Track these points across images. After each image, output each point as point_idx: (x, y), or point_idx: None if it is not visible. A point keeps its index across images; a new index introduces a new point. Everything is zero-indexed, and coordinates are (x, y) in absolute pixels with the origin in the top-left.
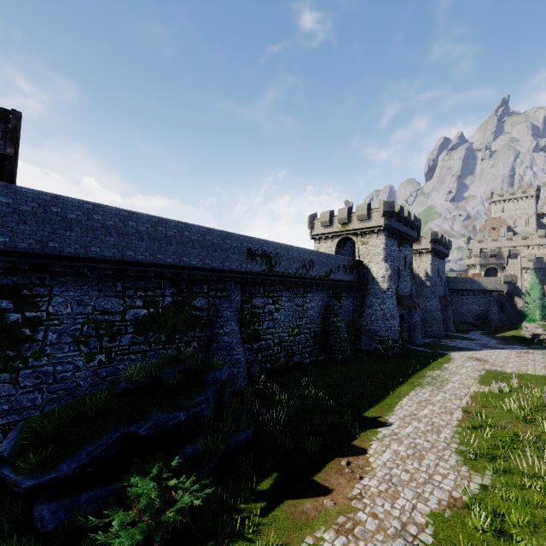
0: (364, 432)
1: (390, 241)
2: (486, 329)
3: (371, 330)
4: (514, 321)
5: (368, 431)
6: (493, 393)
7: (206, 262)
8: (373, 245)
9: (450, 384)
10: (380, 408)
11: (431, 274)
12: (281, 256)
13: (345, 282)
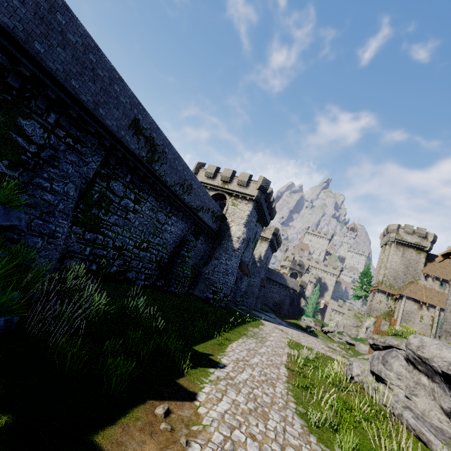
0: (194, 368)
1: (254, 212)
2: (278, 314)
3: (210, 279)
4: (296, 314)
5: (198, 368)
6: (303, 358)
7: (73, 83)
8: (241, 209)
9: (268, 341)
10: (212, 345)
11: (263, 258)
12: (167, 158)
13: (208, 227)
